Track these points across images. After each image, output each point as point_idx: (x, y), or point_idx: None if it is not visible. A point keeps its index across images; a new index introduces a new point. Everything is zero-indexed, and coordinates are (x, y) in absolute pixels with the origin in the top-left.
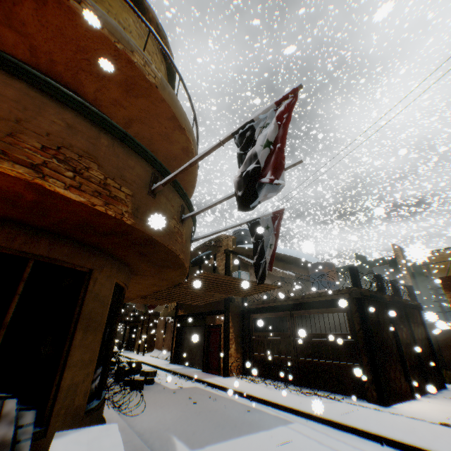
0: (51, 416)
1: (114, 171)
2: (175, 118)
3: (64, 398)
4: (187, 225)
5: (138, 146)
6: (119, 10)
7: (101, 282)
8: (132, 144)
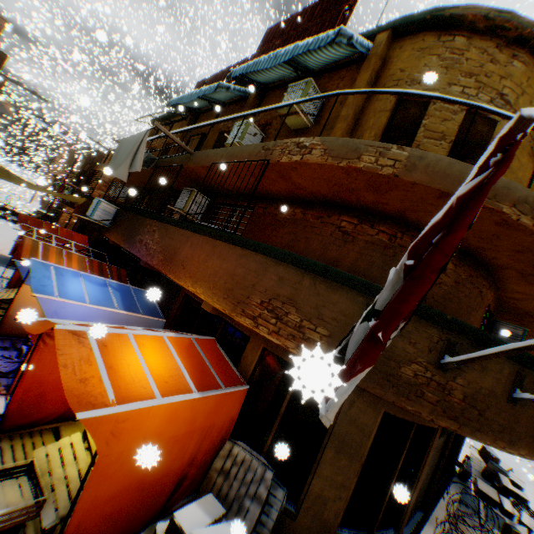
0: (300, 506)
1: (311, 311)
2: (446, 194)
3: (312, 500)
4: (473, 371)
5: (342, 276)
6: (414, 64)
7: (359, 406)
8: (335, 277)
